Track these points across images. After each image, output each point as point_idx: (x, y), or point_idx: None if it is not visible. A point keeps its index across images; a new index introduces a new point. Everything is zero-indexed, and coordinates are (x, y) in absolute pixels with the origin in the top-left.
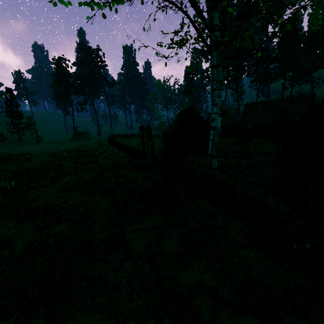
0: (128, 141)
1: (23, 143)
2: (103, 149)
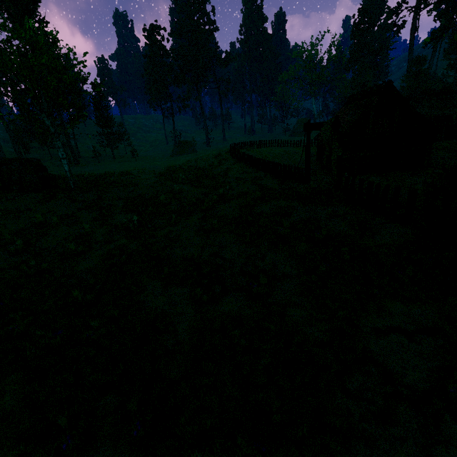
0: (256, 153)
1: (118, 160)
2: (225, 165)
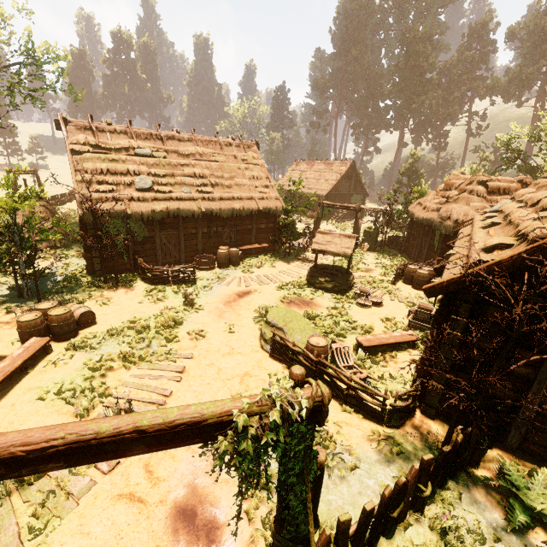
0: None
1: None
2: (63, 193)
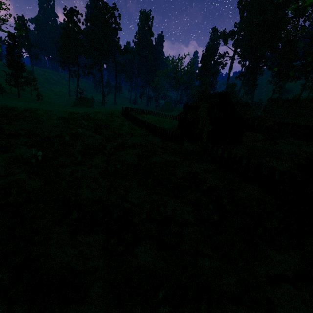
0: (140, 117)
1: (22, 99)
2: (118, 121)
